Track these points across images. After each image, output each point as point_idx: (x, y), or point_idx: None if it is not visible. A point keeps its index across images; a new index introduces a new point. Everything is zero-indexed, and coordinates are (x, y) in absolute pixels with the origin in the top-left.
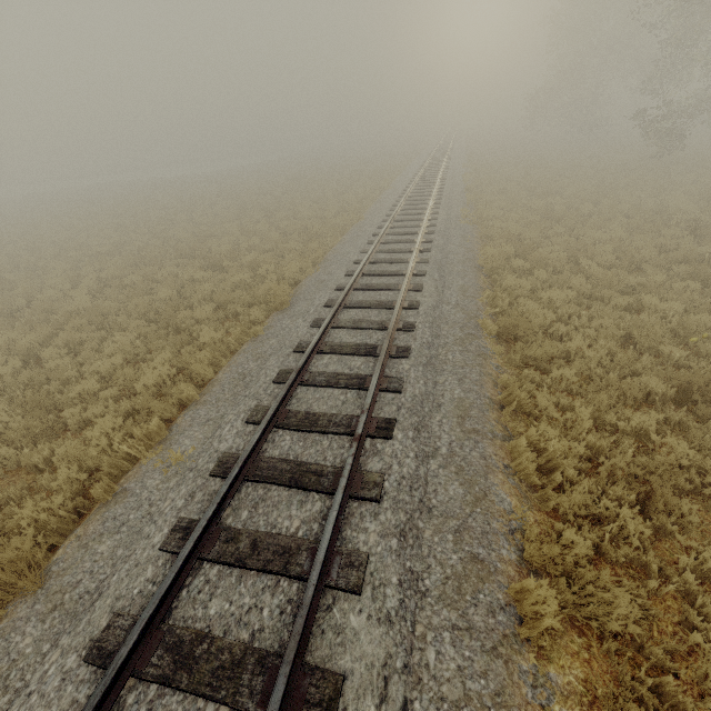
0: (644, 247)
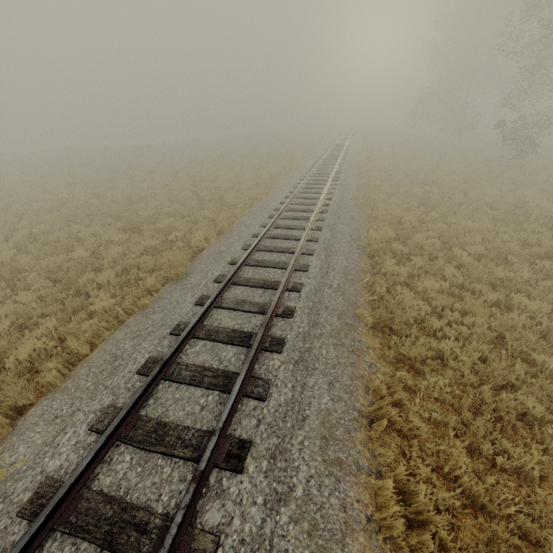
0: (510, 240)
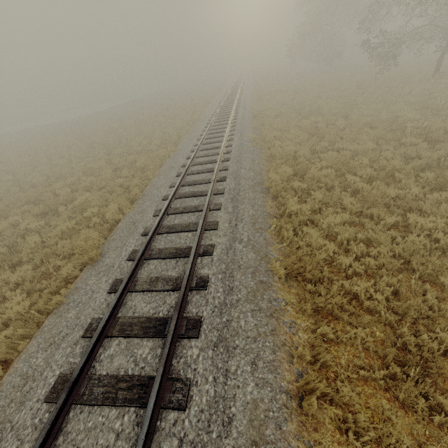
0: (393, 157)
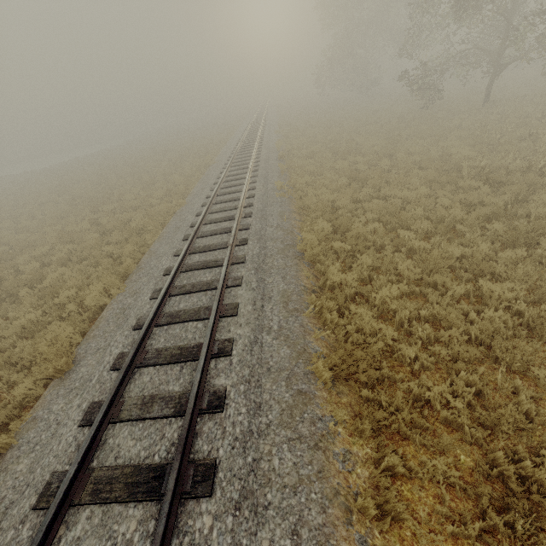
0: (452, 205)
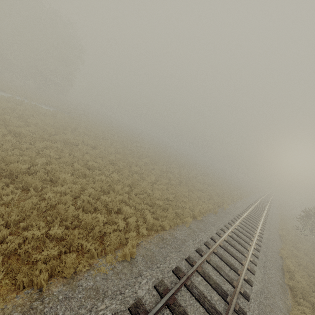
0: None
